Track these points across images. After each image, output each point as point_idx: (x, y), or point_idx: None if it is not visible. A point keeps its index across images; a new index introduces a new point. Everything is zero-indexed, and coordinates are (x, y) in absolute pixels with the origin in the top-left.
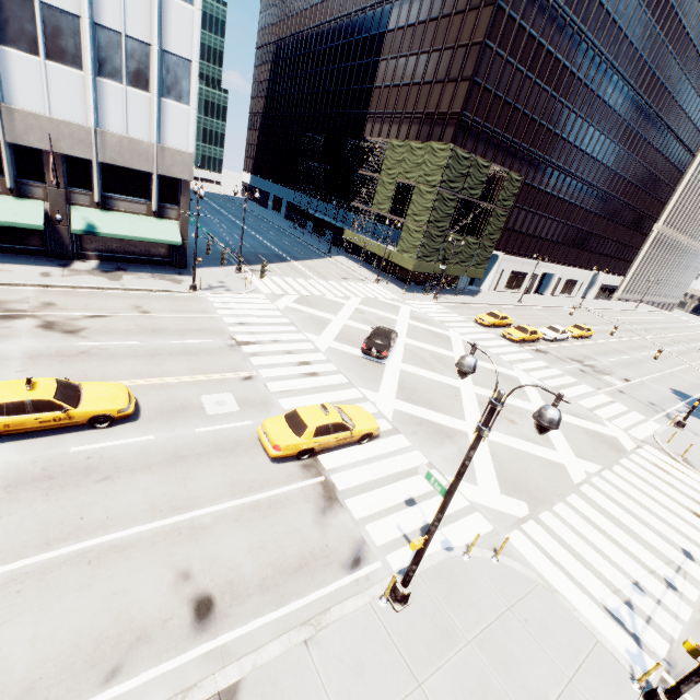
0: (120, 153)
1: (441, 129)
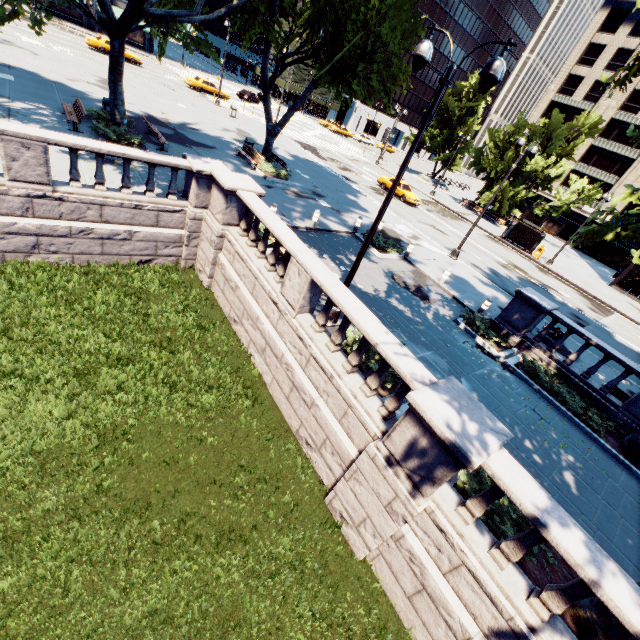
0: None
1: None
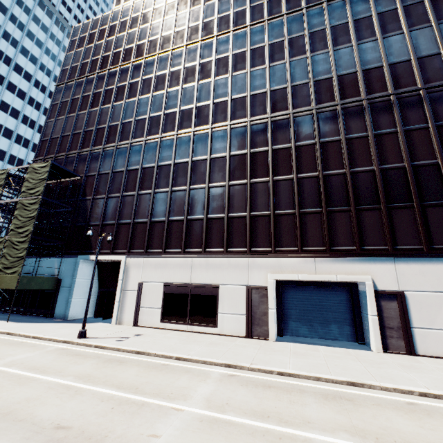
0: None
1: None
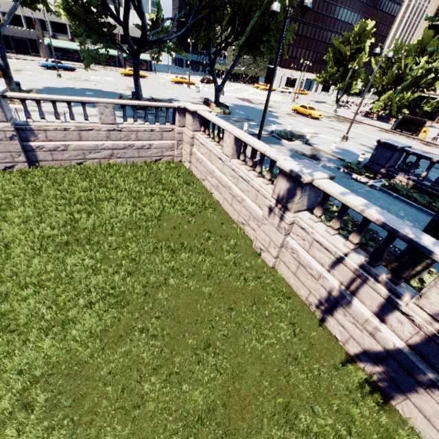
0: (133, 32)
1: None
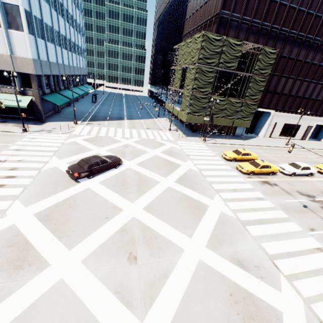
0: None
1: (210, 28)
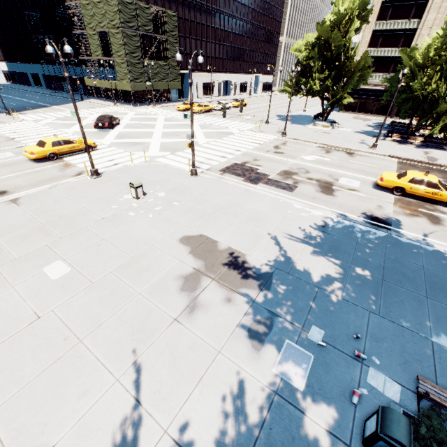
0: None
1: None
